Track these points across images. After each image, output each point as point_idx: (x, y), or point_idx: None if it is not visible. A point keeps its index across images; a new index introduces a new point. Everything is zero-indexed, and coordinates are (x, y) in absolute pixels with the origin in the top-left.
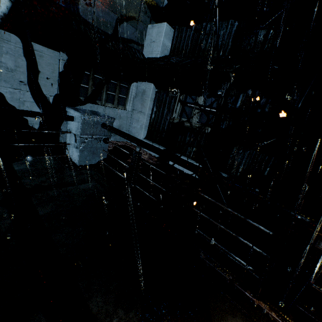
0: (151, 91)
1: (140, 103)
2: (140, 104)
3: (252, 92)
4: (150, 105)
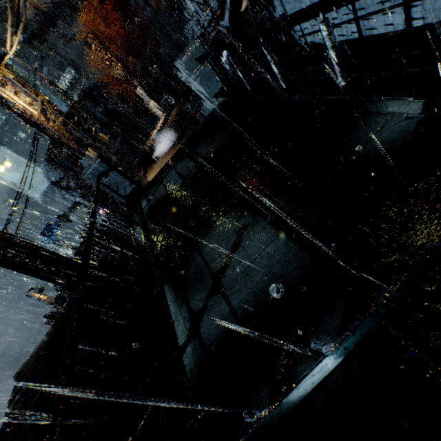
0: None
1: None
2: None
3: None
4: None
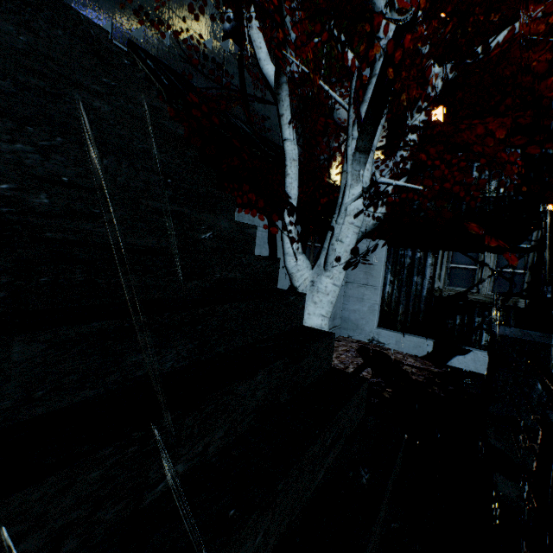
0: (384, 252)
1: (361, 271)
2: (363, 273)
3: None
4: (382, 272)
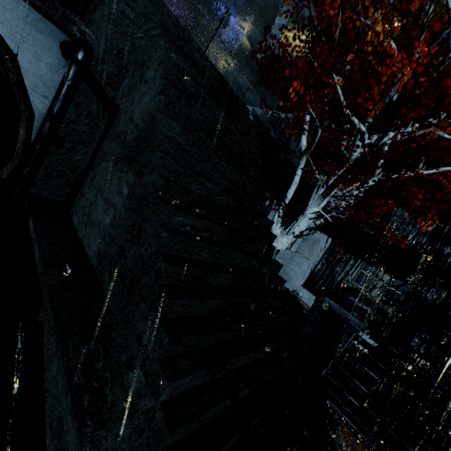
0: (327, 245)
1: (308, 249)
2: (308, 251)
3: (445, 295)
4: (320, 256)
